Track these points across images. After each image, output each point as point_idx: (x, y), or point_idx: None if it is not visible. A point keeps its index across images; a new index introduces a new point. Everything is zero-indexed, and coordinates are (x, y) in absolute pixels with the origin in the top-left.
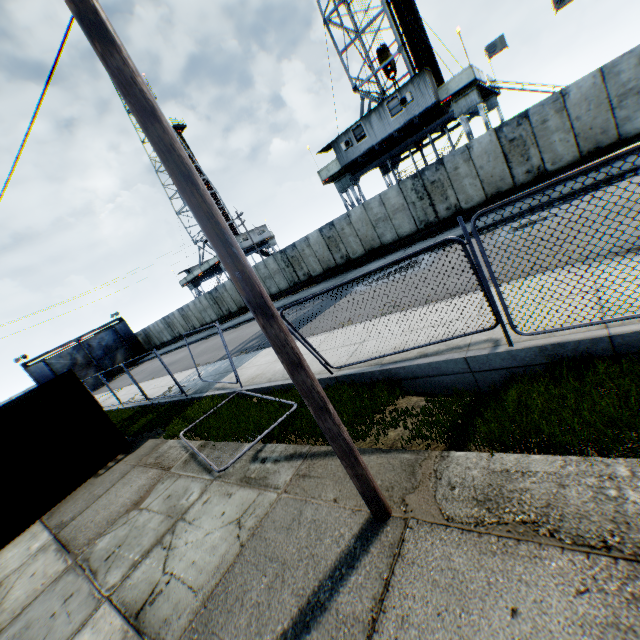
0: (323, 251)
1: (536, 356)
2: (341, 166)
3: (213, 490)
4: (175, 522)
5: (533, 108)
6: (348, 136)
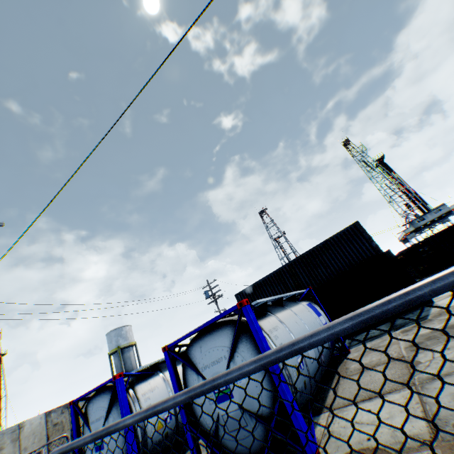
0: None
1: None
2: (414, 228)
3: None
4: None
5: None
6: (416, 220)
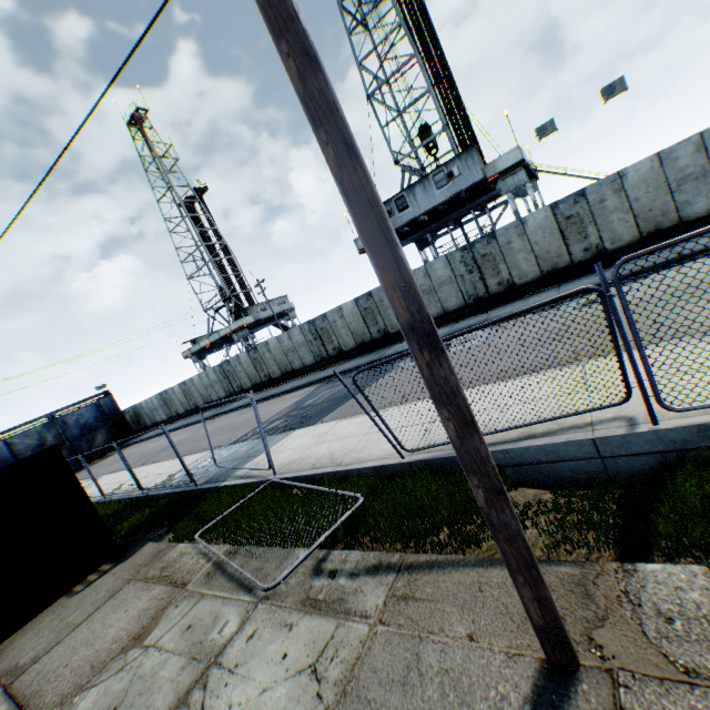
0: (358, 323)
1: (692, 437)
2: None
3: (260, 617)
4: (205, 668)
5: (590, 187)
6: (390, 206)
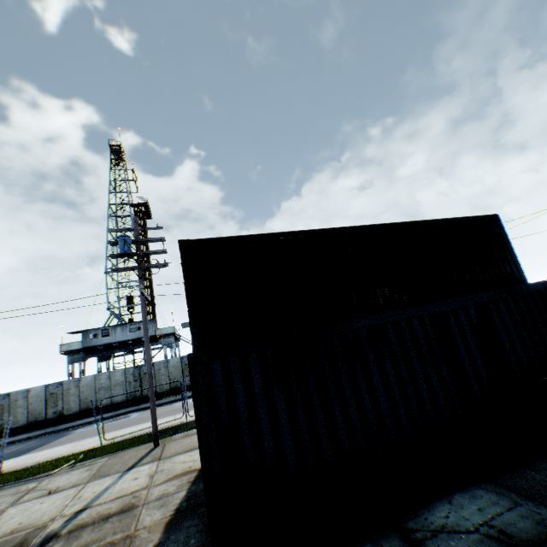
0: (40, 404)
1: (194, 423)
2: (83, 346)
3: (51, 478)
4: (32, 489)
5: None
6: (98, 331)
